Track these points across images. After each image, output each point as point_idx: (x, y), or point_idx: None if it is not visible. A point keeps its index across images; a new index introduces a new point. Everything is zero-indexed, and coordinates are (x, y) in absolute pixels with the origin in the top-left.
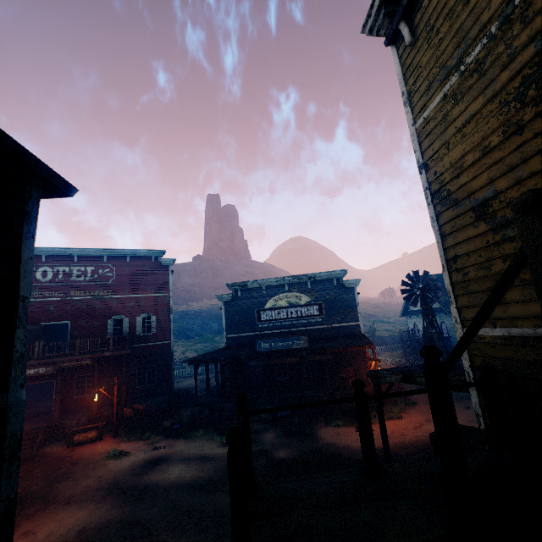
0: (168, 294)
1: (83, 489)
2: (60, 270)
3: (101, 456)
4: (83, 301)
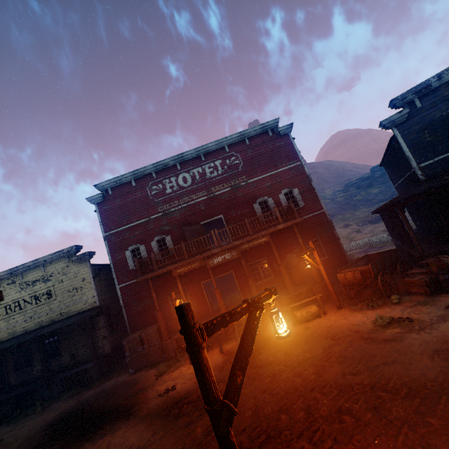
0: (300, 162)
1: (446, 372)
2: (195, 172)
3: (366, 327)
4: (225, 194)
